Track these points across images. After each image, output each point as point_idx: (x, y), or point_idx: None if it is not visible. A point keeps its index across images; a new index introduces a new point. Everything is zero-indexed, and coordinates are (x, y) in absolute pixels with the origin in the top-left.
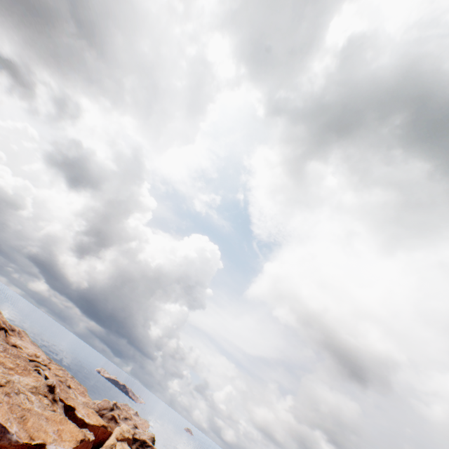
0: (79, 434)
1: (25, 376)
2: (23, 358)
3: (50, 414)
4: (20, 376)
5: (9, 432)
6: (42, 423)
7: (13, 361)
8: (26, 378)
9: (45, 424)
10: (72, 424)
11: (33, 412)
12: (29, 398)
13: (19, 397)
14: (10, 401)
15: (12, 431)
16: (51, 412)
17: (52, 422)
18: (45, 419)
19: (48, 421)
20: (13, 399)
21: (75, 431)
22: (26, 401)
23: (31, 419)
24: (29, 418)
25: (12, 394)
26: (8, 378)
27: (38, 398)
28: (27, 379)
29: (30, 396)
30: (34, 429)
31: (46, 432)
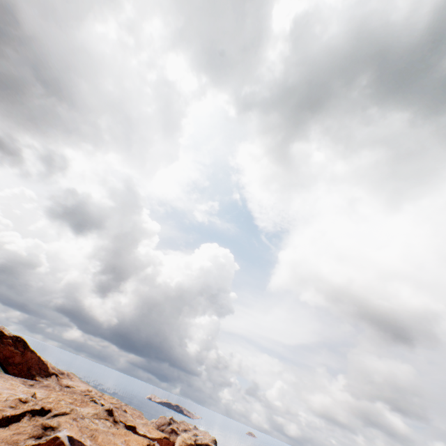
0: (144, 441)
1: (84, 407)
2: (78, 393)
3: (114, 430)
4: (80, 408)
5: (85, 445)
6: (110, 438)
7: (71, 397)
8: (85, 408)
9: (113, 438)
10: (136, 435)
11: (100, 431)
12: (93, 421)
13: (84, 421)
14: (78, 425)
15: (88, 444)
16: (115, 429)
17: (118, 436)
18: (111, 435)
19: (115, 435)
20: (80, 423)
21: (140, 439)
22: (91, 423)
23: (100, 436)
24: (98, 435)
25: (79, 419)
26: (71, 407)
27: (101, 421)
28: (87, 409)
29: (93, 419)
30: (104, 443)
31: (115, 444)
